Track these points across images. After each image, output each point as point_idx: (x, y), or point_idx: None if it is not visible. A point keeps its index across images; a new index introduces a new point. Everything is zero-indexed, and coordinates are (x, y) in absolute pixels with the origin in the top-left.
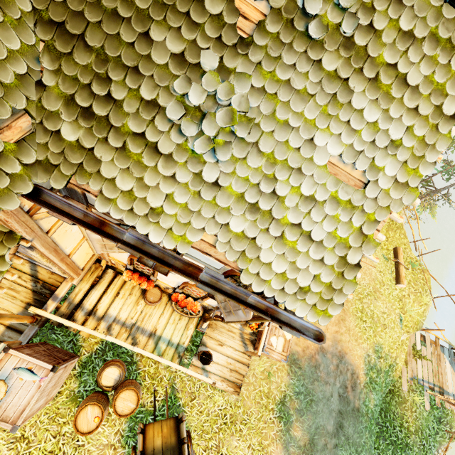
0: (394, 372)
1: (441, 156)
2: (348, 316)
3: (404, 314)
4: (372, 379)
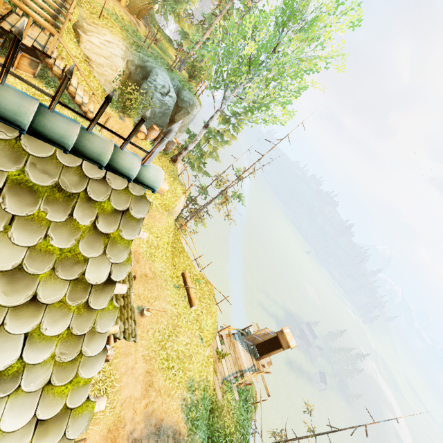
0: (209, 390)
1: (115, 328)
2: (155, 375)
3: (202, 332)
4: (194, 419)
